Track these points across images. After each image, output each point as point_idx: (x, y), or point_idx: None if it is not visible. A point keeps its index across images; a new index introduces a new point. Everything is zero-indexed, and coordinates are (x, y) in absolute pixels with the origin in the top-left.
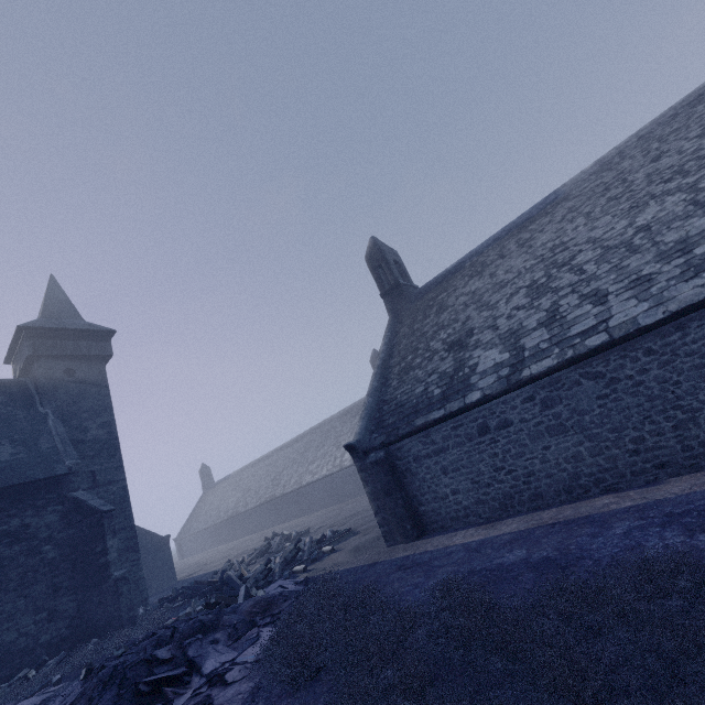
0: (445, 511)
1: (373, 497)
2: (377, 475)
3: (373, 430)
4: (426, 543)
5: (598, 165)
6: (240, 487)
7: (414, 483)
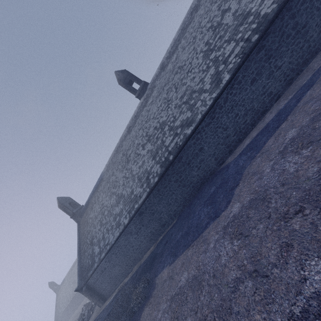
0: (107, 291)
1: (90, 298)
2: (87, 293)
3: (82, 279)
4: (105, 304)
5: (106, 167)
6: (71, 282)
7: (97, 289)
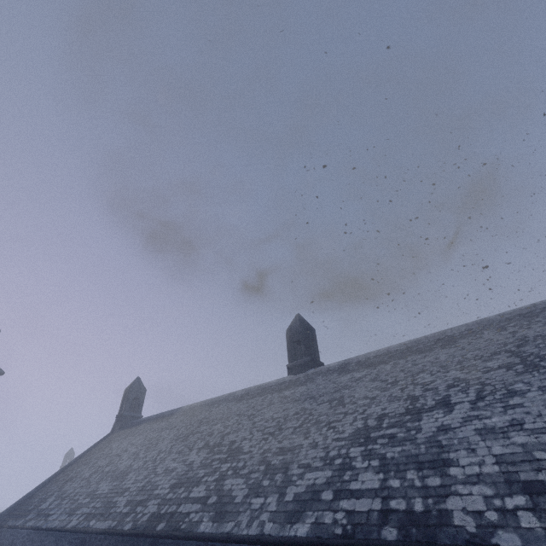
0: None
1: None
2: None
3: (11, 512)
4: None
5: (189, 407)
6: None
7: None
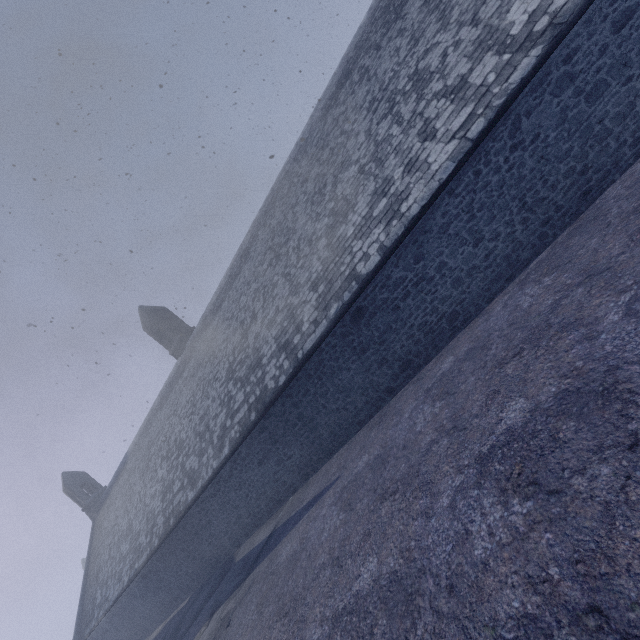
0: None
1: None
2: None
3: (80, 631)
4: None
5: (133, 446)
6: None
7: None
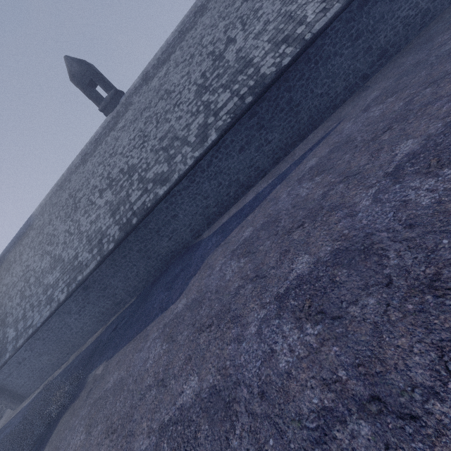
0: (27, 388)
1: None
2: None
3: None
4: (21, 406)
5: (40, 208)
6: None
7: (10, 386)
